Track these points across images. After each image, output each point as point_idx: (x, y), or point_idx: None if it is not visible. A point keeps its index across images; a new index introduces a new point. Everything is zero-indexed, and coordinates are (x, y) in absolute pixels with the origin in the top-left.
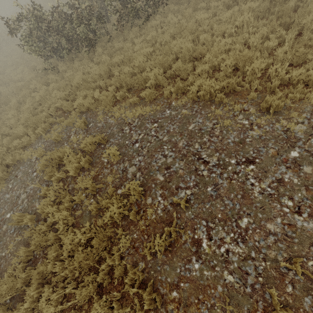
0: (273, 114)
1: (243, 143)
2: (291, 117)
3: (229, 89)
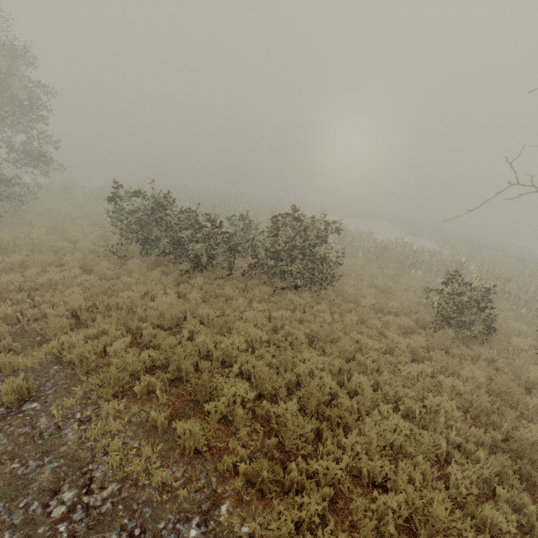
0: None
1: None
2: None
3: None
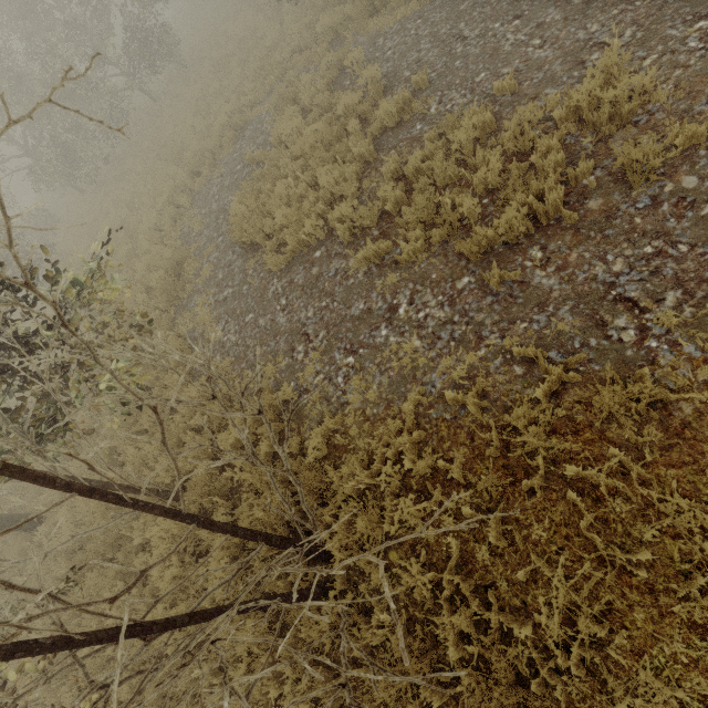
0: None
1: None
2: None
3: None
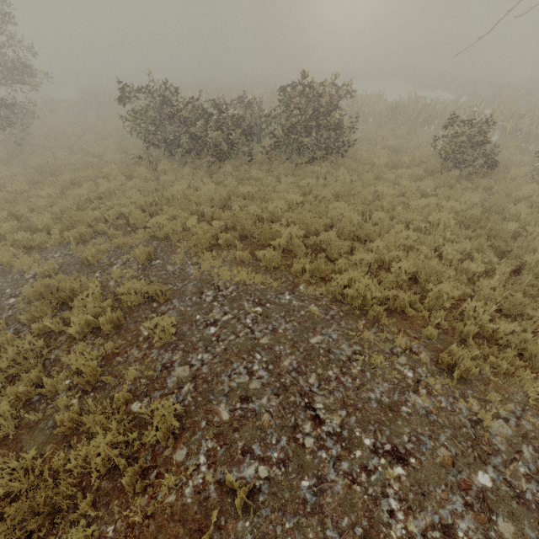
0: (458, 380)
1: (395, 411)
2: (488, 400)
3: (396, 305)
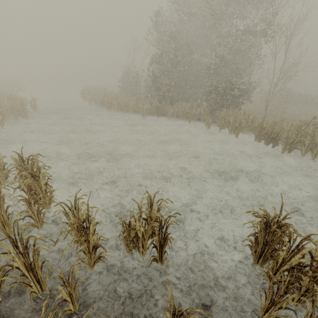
0: None
1: None
2: None
3: None
